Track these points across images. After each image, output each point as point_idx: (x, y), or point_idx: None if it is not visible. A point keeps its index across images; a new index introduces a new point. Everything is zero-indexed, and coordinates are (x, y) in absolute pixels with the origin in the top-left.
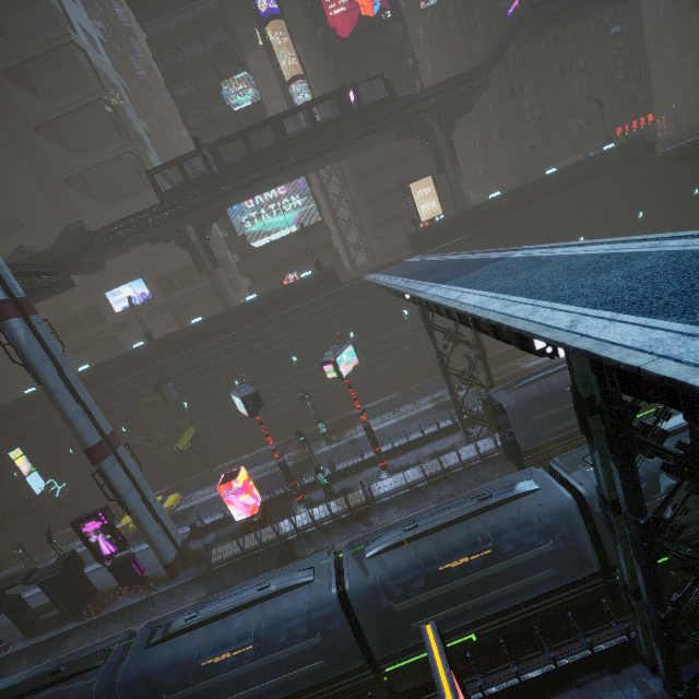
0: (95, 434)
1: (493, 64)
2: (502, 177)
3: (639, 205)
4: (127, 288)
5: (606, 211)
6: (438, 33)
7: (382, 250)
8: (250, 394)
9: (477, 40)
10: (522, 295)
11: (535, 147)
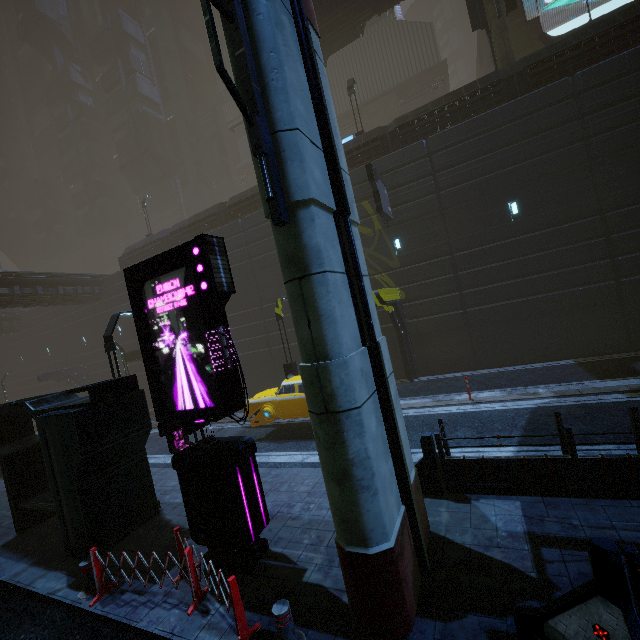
0: None
1: None
2: None
3: None
4: None
5: None
6: None
7: None
8: None
9: None
10: None
11: None
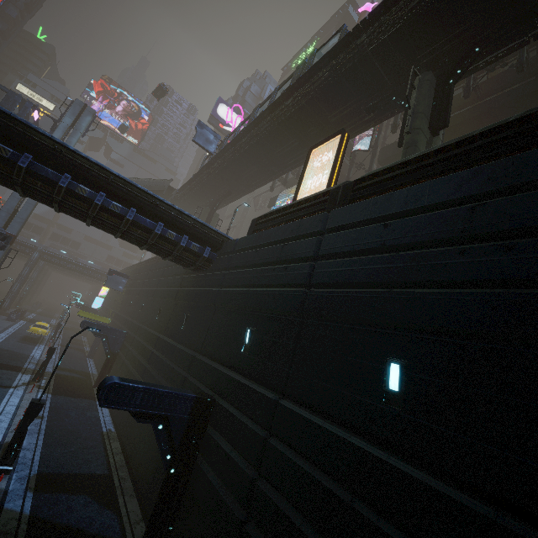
0: (1, 224)
1: None
2: None
3: None
4: None
5: None
6: None
7: None
8: None
9: None
10: None
11: None
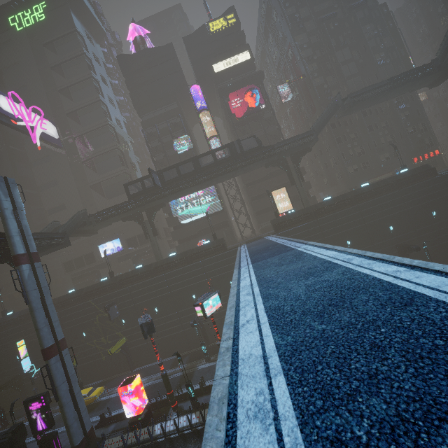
0: (51, 339)
1: (320, 128)
2: (339, 186)
3: (432, 207)
4: (110, 244)
5: (407, 210)
6: (296, 112)
7: (261, 228)
8: (146, 322)
9: (317, 115)
10: (261, 287)
11: (357, 170)
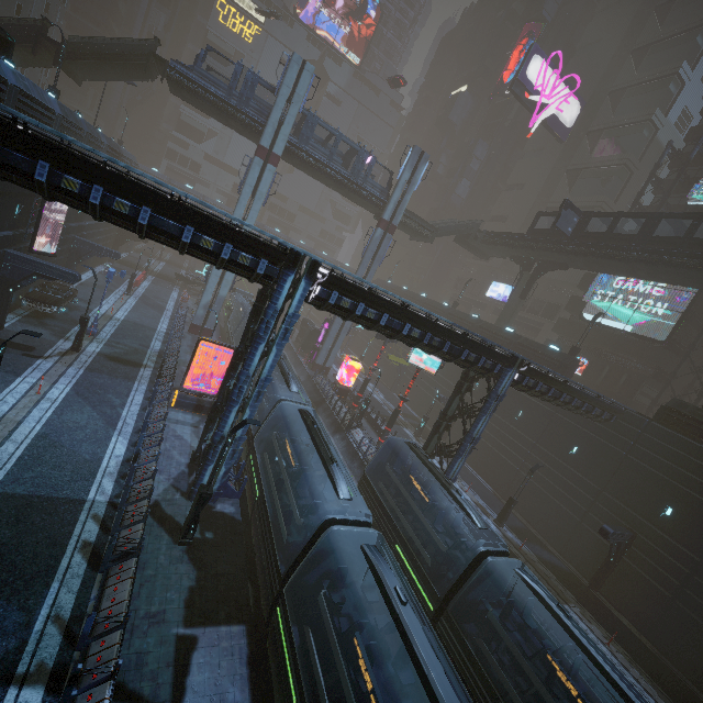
0: None
1: None
2: None
3: None
4: (503, 287)
5: None
6: None
7: None
8: None
9: None
10: None
11: None
